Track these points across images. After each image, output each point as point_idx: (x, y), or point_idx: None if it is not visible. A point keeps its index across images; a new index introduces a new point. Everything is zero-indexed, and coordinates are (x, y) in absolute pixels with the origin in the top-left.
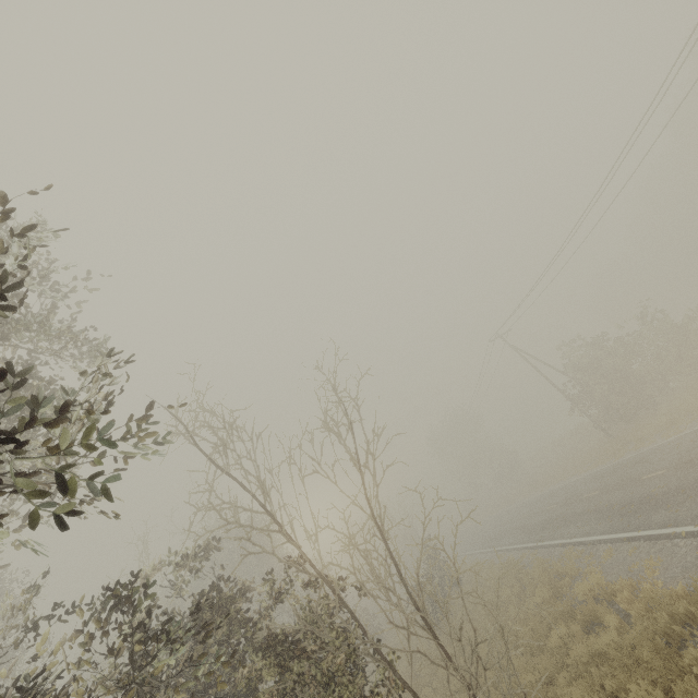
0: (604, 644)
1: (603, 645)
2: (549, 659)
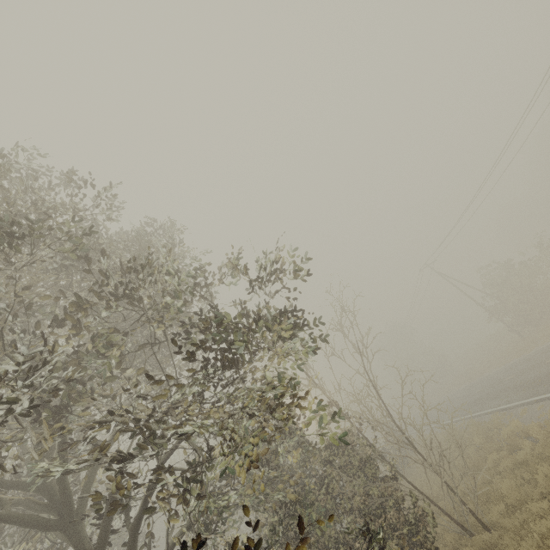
0: (522, 455)
1: (522, 456)
2: (487, 472)
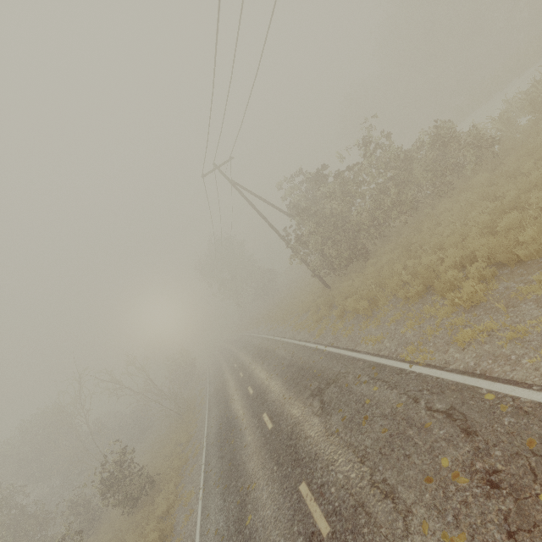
0: None
1: None
2: None
